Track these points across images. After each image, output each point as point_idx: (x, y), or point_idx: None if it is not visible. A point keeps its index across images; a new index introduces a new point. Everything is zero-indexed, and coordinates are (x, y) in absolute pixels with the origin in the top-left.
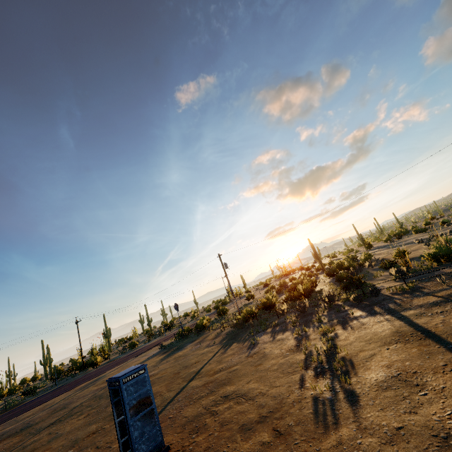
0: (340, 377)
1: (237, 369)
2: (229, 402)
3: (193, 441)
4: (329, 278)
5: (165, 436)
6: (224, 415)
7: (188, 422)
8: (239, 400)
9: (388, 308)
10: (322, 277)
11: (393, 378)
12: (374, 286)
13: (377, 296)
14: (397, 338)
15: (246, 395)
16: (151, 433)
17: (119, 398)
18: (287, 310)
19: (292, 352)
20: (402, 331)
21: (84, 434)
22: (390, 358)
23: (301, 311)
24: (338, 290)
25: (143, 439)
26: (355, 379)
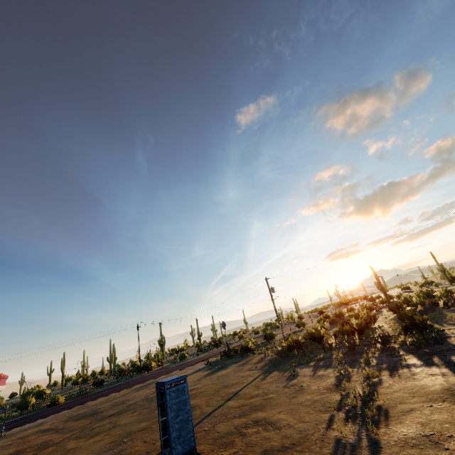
0: (367, 425)
1: (272, 398)
2: (257, 427)
3: (220, 454)
4: (393, 314)
5: (199, 445)
6: (251, 438)
7: (219, 437)
8: (267, 427)
9: (448, 360)
10: (385, 312)
11: (423, 437)
12: (443, 331)
13: (441, 345)
14: (446, 396)
15: (274, 423)
16: (186, 438)
17: (164, 401)
18: (335, 344)
19: (329, 391)
20: (454, 390)
21: (136, 429)
22: (430, 416)
23: (349, 348)
24: (398, 330)
25: (179, 441)
26: (384, 430)
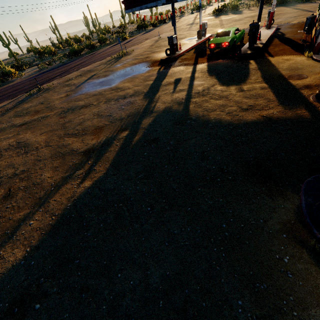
0: None
1: None
2: None
3: None
4: None
5: None
6: None
7: None
8: None
9: None
10: None
11: None
12: None
13: None
14: None
15: None
16: None
17: None
18: None
19: None
20: None
21: None
22: None
23: None
24: None
25: None
26: None
